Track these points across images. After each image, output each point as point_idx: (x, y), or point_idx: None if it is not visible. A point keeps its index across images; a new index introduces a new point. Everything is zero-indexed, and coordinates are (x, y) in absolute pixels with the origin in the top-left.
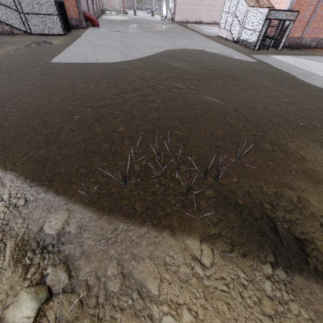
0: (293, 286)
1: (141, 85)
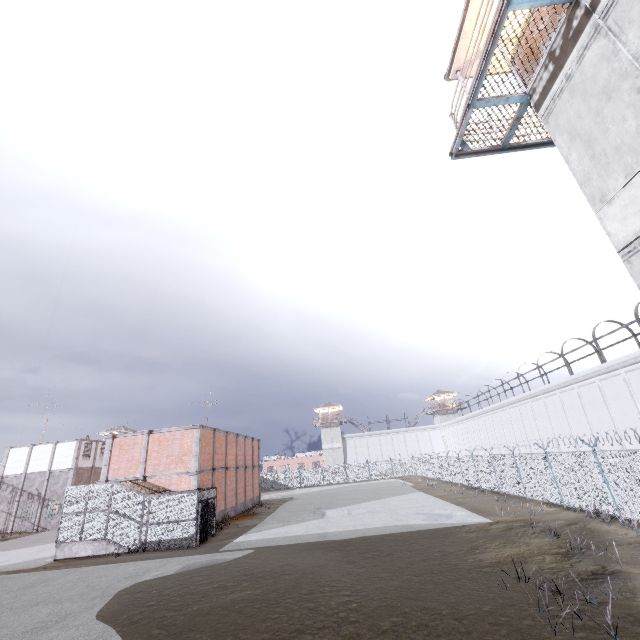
0: (632, 579)
1: (328, 635)
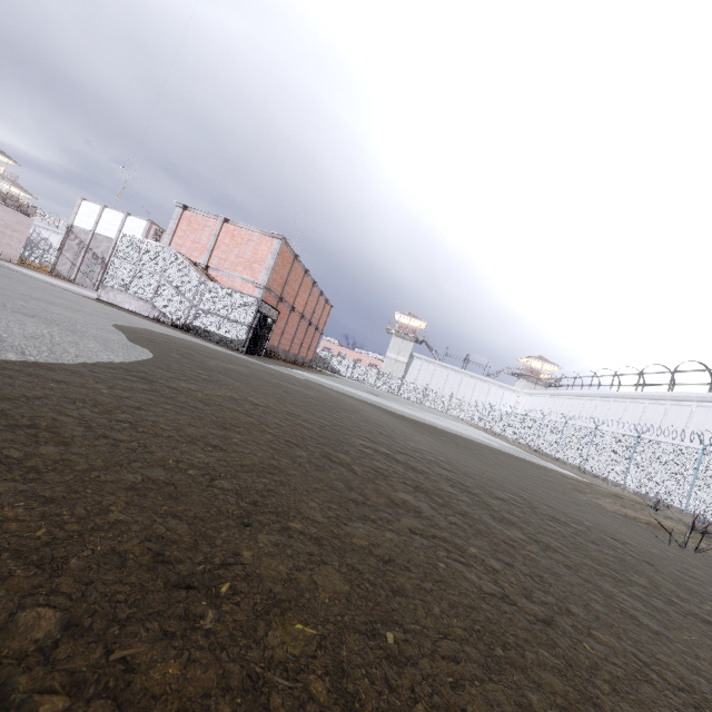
0: None
1: (415, 462)
